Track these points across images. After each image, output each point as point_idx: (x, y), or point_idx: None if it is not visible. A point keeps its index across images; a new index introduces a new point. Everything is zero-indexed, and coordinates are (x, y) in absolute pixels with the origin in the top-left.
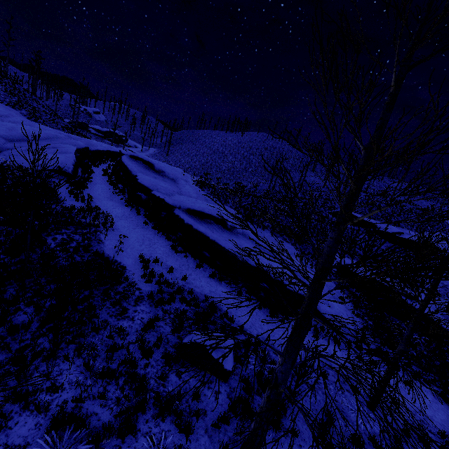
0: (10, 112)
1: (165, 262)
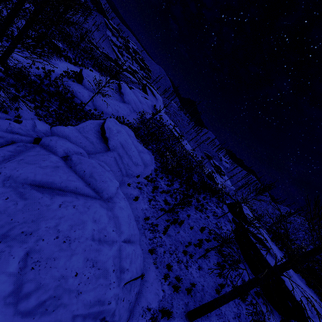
0: (162, 106)
1: None
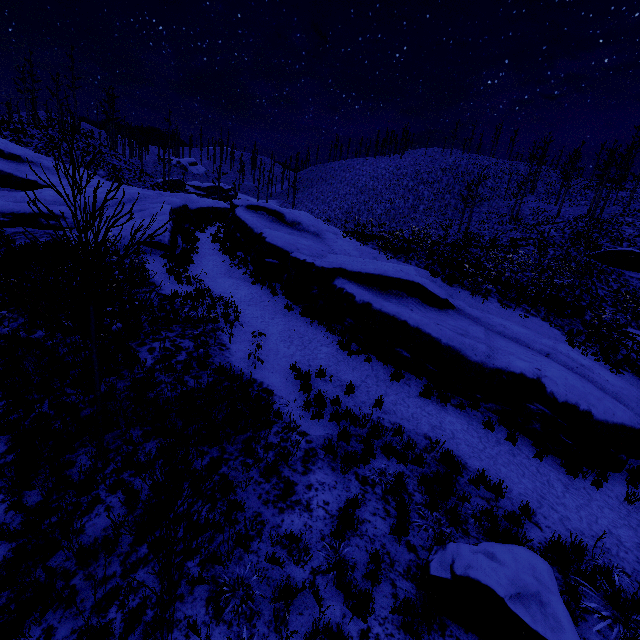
0: (85, 175)
1: (335, 375)
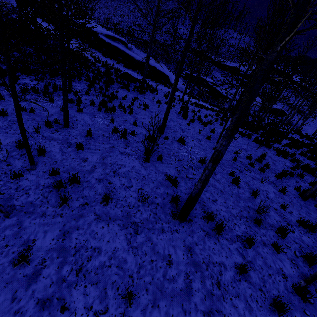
0: None
1: (102, 60)
